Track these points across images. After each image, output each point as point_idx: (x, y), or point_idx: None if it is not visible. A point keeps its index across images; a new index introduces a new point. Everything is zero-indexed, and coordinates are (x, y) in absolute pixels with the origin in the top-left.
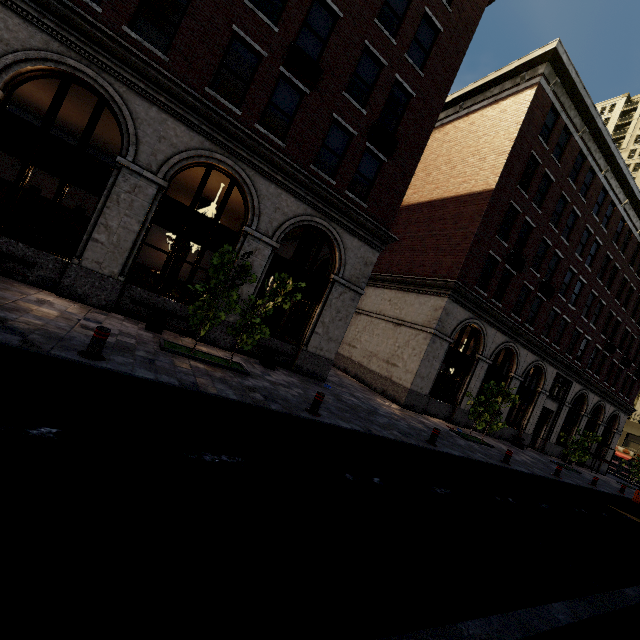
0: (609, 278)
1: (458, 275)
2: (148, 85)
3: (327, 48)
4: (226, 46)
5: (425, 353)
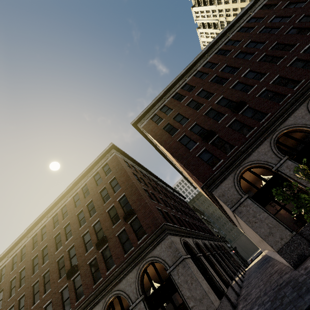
0: (255, 46)
1: (201, 182)
2: (85, 309)
3: (102, 228)
4: (90, 269)
5: (246, 223)
